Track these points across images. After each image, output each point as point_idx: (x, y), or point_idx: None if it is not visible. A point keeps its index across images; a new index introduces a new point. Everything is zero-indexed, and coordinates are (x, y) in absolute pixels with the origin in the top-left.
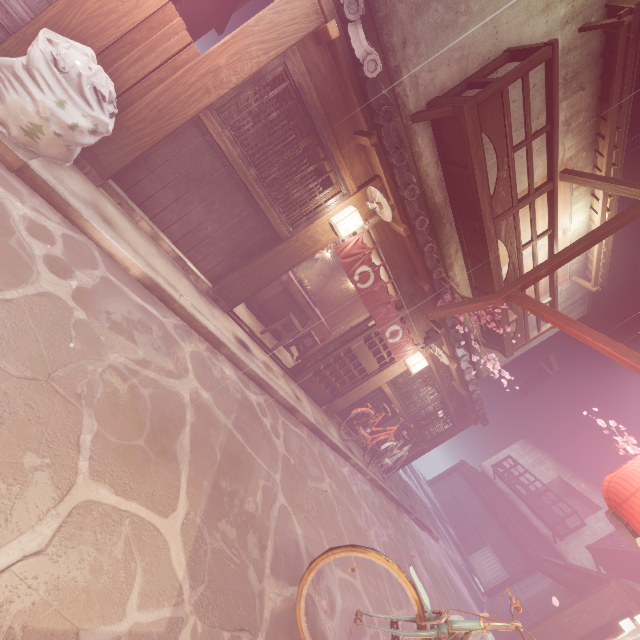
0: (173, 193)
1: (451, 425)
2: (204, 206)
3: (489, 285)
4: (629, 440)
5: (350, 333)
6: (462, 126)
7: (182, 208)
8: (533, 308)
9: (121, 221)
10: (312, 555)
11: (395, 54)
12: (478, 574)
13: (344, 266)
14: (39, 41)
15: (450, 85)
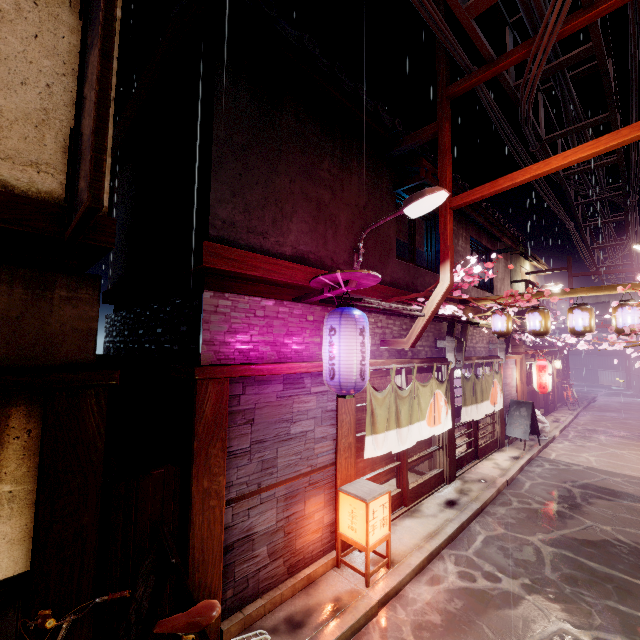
0: None
1: (565, 360)
2: None
3: None
4: None
5: None
6: None
7: None
8: None
9: None
10: None
11: None
12: (612, 385)
13: None
14: (540, 418)
15: None
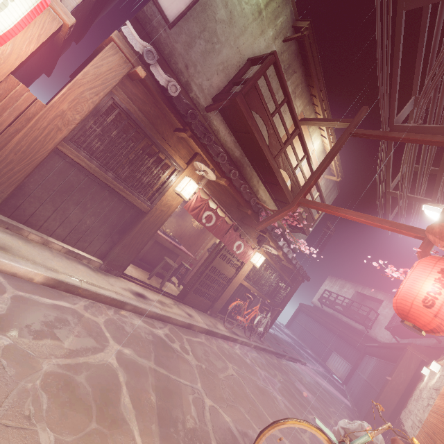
0: (51, 206)
1: (290, 288)
2: (79, 208)
3: (283, 197)
4: (392, 269)
5: (210, 257)
6: (238, 110)
7: (62, 214)
8: (315, 207)
9: (13, 242)
10: (242, 432)
11: (183, 74)
12: (335, 373)
13: (194, 216)
14: None
15: (222, 85)
